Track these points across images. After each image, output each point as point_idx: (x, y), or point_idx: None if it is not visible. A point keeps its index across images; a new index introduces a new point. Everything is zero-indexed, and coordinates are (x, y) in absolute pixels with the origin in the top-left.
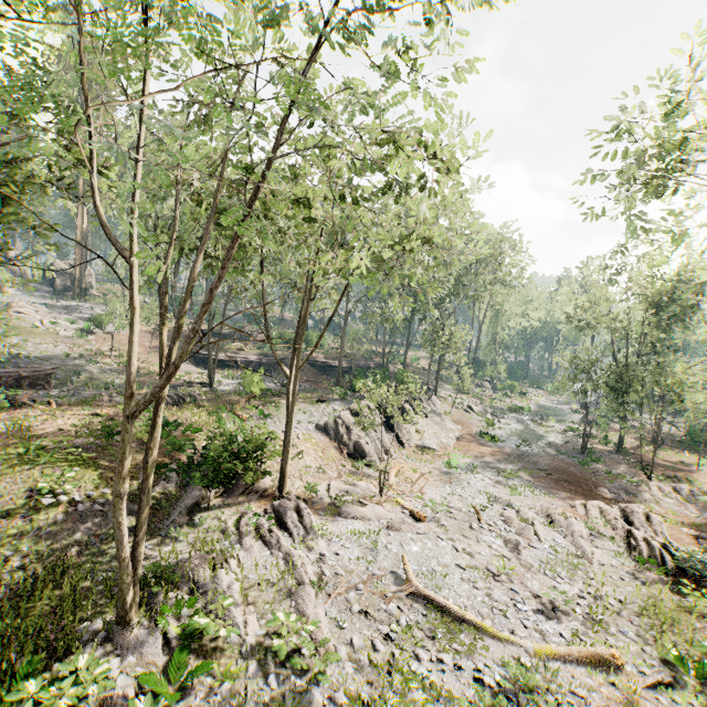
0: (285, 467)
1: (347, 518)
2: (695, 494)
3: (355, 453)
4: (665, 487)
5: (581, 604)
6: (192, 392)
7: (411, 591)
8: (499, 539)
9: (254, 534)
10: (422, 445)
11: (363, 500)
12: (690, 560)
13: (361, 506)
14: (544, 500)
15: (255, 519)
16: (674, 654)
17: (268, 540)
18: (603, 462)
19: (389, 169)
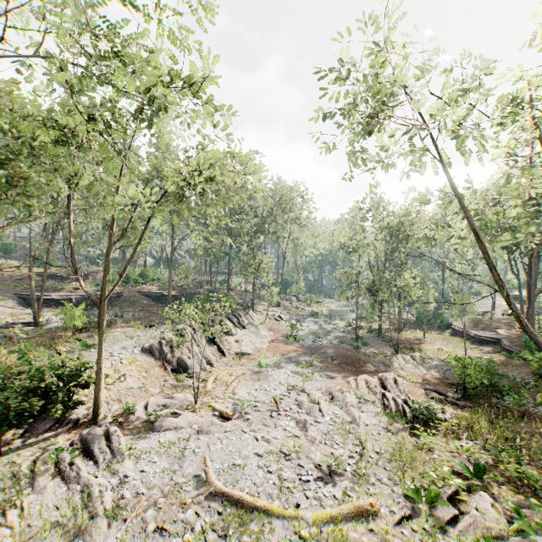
0: (98, 394)
1: (160, 431)
2: (423, 358)
3: (178, 368)
4: (407, 356)
5: (350, 464)
6: (10, 333)
7: (210, 491)
8: (293, 421)
9: (52, 471)
10: (240, 352)
11: (178, 411)
12: (420, 409)
13: (176, 416)
14: (328, 381)
15: (56, 455)
16: (412, 488)
17: (67, 475)
18: (369, 345)
19: (117, 83)
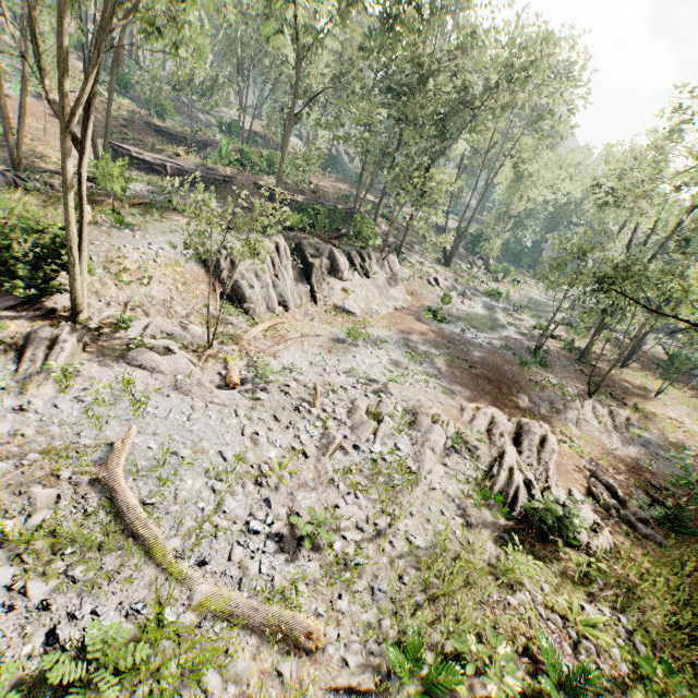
0: (72, 286)
1: (131, 365)
2: (631, 424)
3: (232, 295)
4: (602, 409)
5: (348, 539)
6: (53, 180)
7: (103, 477)
8: (320, 430)
9: None
10: (341, 306)
11: (175, 349)
12: (544, 513)
13: (169, 355)
14: (431, 395)
15: None
16: (413, 645)
17: None
18: (550, 368)
19: None
